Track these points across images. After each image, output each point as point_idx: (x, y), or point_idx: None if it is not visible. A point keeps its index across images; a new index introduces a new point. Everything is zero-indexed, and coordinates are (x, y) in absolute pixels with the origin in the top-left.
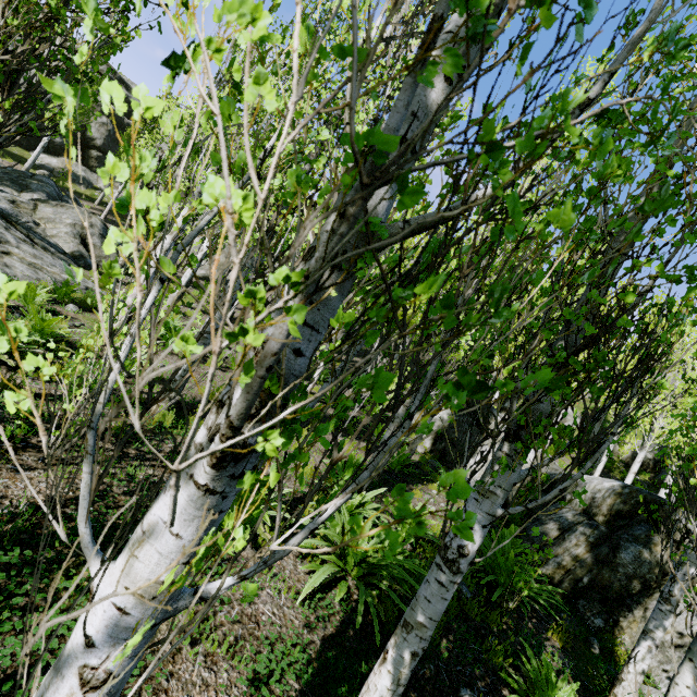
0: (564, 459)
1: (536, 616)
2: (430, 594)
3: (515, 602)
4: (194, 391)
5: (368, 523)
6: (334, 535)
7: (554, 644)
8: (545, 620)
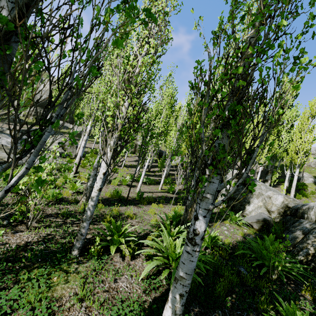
0: (307, 200)
1: (293, 283)
2: (184, 259)
3: (276, 275)
4: (103, 195)
5: (180, 239)
6: (156, 244)
7: (307, 298)
8: (300, 285)
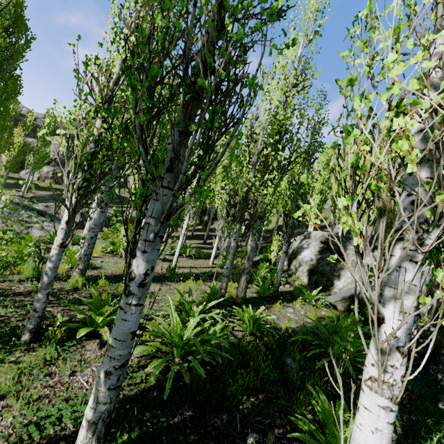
0: None
1: None
2: (116, 319)
3: (341, 367)
4: (116, 270)
5: (197, 319)
6: (144, 322)
7: None
8: None
